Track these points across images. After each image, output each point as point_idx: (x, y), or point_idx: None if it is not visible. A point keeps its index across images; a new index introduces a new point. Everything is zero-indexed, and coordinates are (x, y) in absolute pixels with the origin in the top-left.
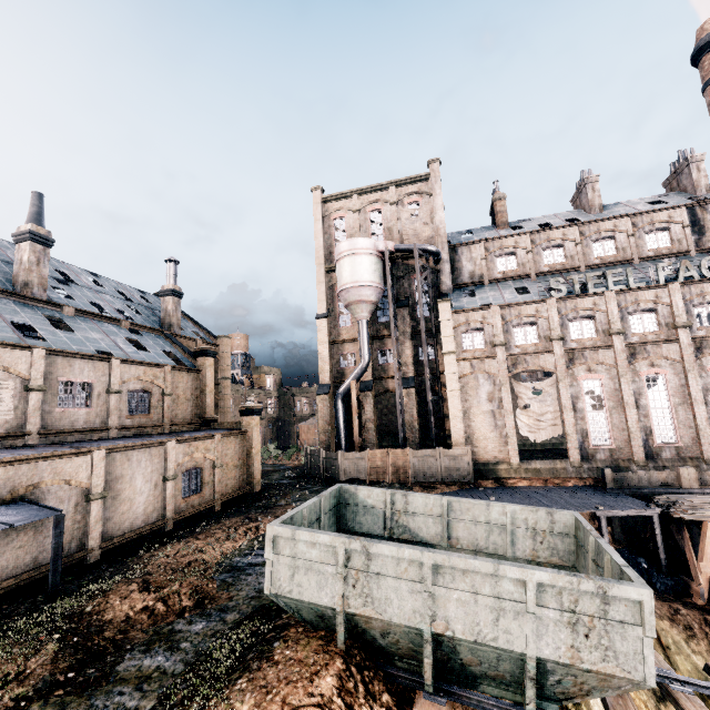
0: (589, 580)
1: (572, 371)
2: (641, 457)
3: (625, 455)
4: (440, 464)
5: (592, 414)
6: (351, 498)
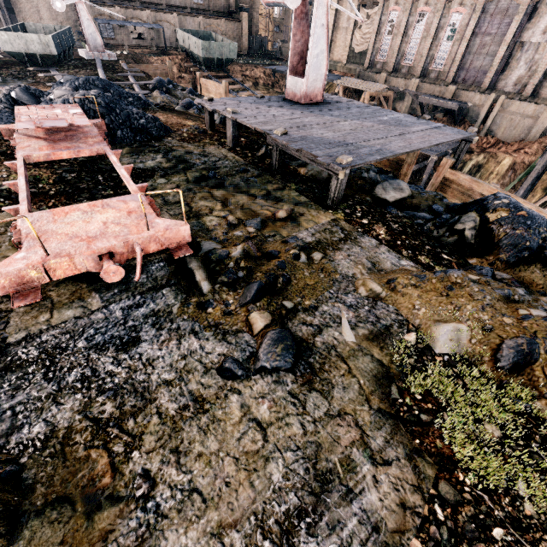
0: (198, 39)
1: (389, 2)
2: (391, 70)
3: (387, 68)
4: None
5: (386, 38)
6: (211, 36)
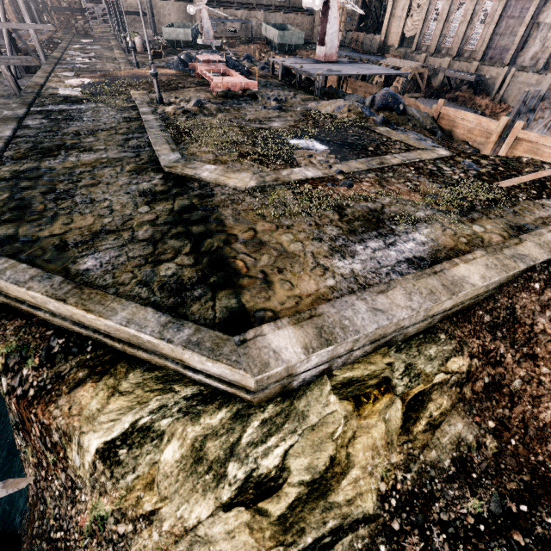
0: (276, 30)
1: None
2: (433, 51)
3: (431, 50)
4: (370, 42)
5: (432, 24)
6: (287, 28)
